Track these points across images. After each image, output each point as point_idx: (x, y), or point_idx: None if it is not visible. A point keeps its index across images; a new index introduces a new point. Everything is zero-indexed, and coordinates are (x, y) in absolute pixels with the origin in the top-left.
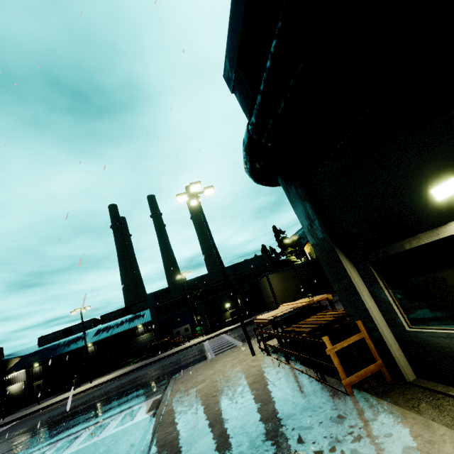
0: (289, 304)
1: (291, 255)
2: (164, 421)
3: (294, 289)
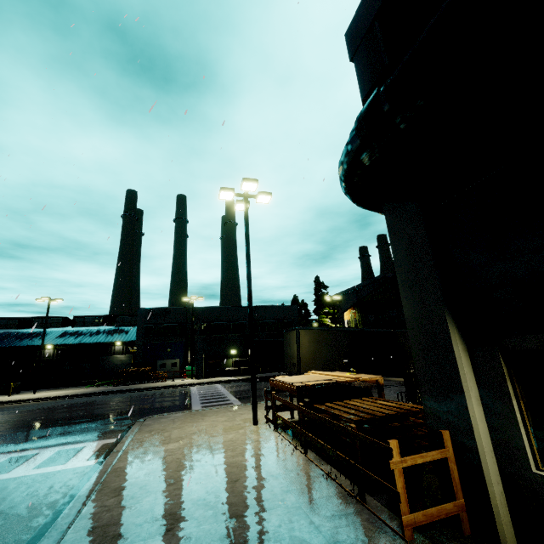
0: (322, 373)
1: (327, 316)
2: (107, 485)
3: (326, 356)
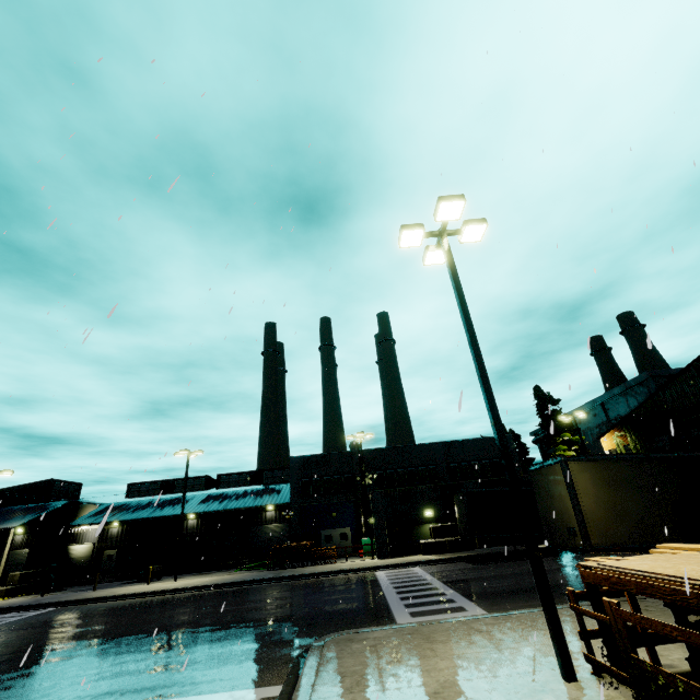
0: None
1: (567, 448)
2: None
3: (635, 512)
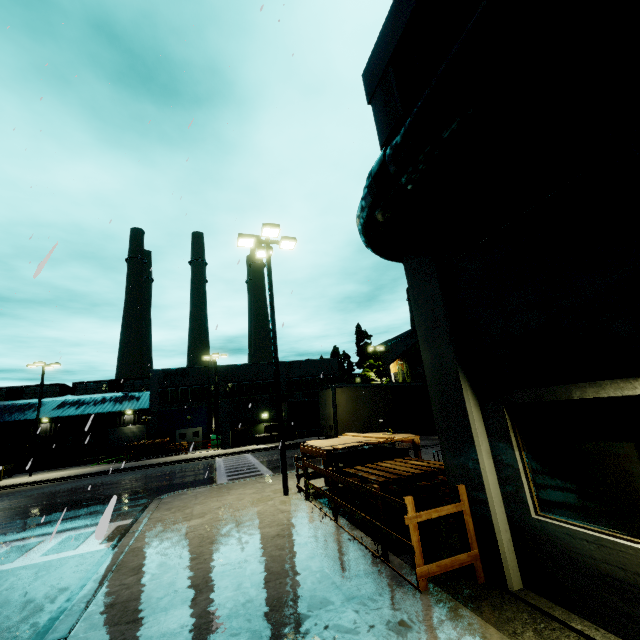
0: (356, 435)
1: (371, 370)
2: (125, 564)
3: (366, 416)
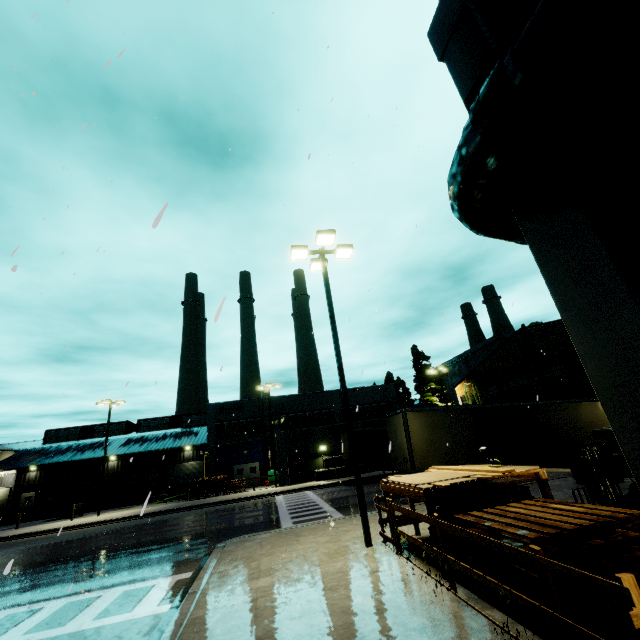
0: (451, 468)
1: (433, 394)
2: None
3: (446, 445)
